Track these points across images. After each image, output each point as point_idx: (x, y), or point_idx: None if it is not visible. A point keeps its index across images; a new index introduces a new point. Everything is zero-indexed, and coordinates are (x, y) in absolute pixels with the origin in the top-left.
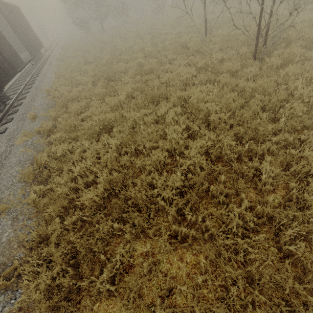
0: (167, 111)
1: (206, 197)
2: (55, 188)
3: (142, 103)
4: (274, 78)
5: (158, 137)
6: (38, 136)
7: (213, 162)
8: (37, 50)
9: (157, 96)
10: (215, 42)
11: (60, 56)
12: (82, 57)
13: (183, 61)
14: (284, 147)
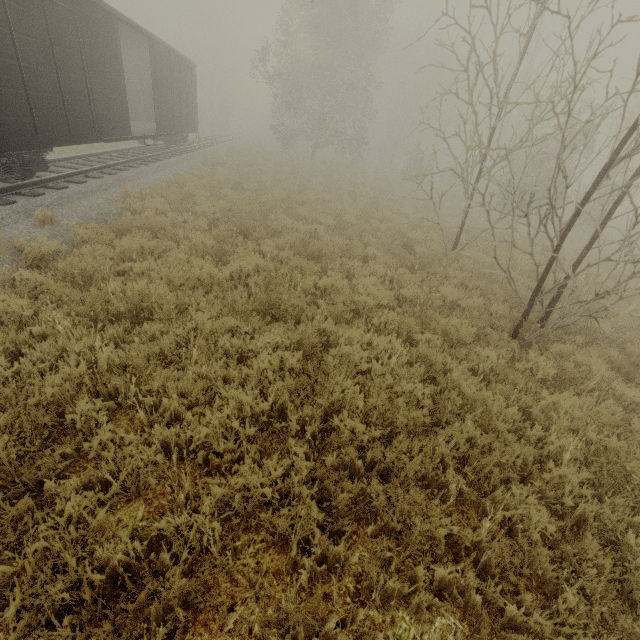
0: (278, 346)
1: None
2: None
3: (240, 304)
4: (526, 399)
5: (202, 398)
6: (8, 257)
7: (268, 543)
8: (179, 130)
9: (282, 307)
10: (463, 267)
11: (212, 157)
12: (243, 175)
13: (383, 269)
14: (461, 609)
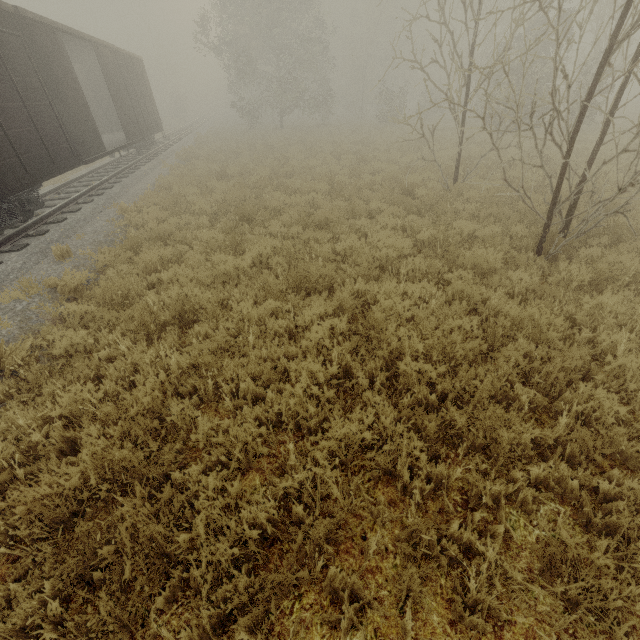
0: (321, 316)
1: (321, 585)
2: (0, 433)
3: (274, 286)
4: (568, 308)
5: (274, 376)
6: (47, 297)
7: (375, 481)
8: (146, 133)
9: (312, 279)
10: (469, 198)
11: (185, 152)
12: (221, 163)
13: (394, 220)
14: (558, 496)
